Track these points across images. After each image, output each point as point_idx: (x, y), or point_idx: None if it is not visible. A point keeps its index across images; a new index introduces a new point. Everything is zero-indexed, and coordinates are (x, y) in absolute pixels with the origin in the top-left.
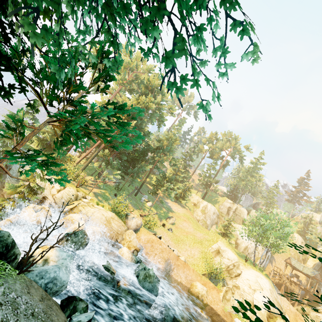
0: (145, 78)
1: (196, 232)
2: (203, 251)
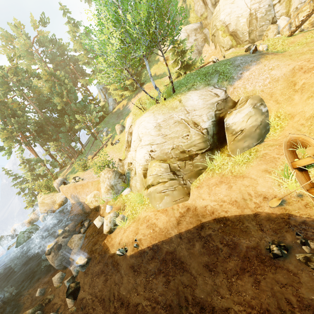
0: None
1: None
2: None
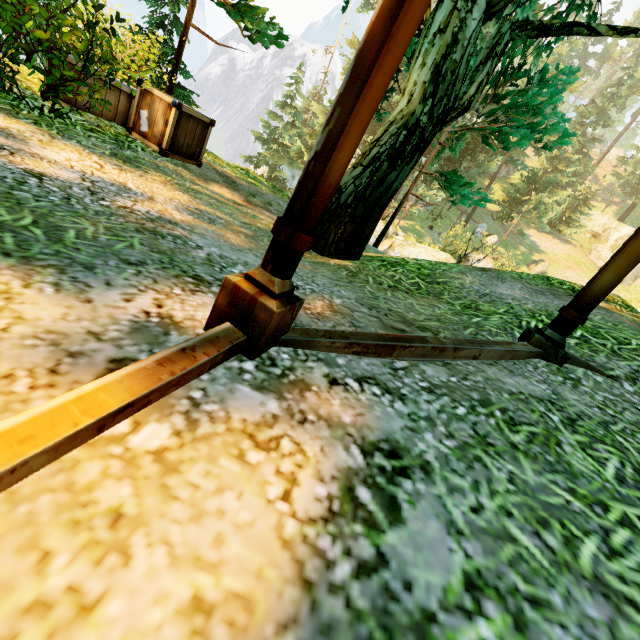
0: None
1: None
2: None
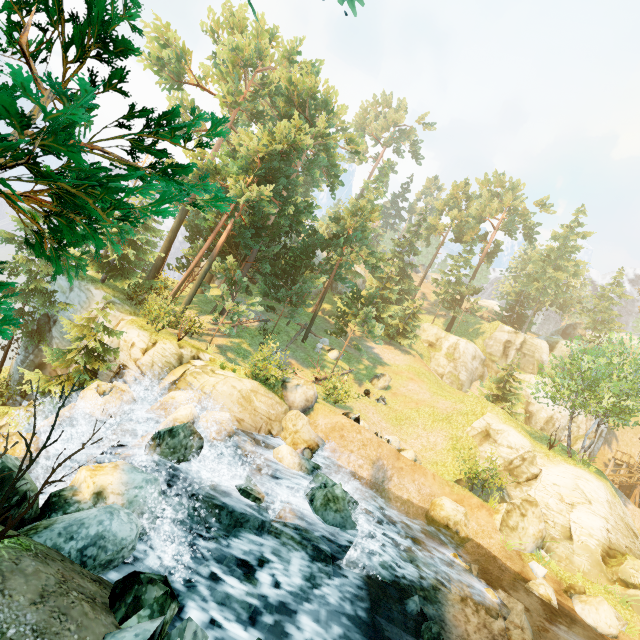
0: (282, 77)
1: (437, 399)
2: (454, 436)
